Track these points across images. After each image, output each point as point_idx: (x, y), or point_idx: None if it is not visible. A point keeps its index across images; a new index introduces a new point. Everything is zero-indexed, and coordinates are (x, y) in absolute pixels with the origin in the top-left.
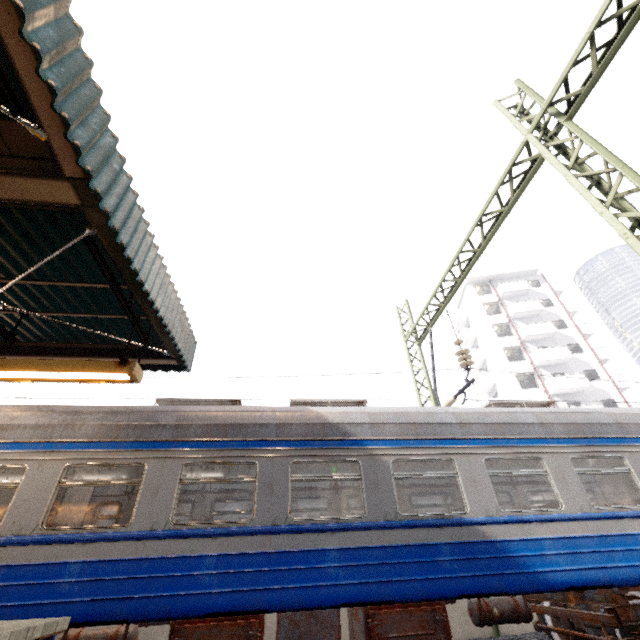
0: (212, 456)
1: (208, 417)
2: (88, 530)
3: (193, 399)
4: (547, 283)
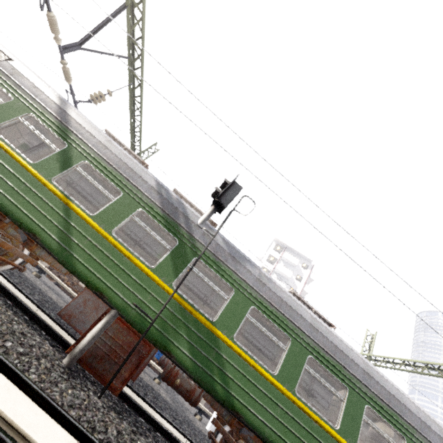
0: None
1: None
2: None
3: None
4: (310, 271)
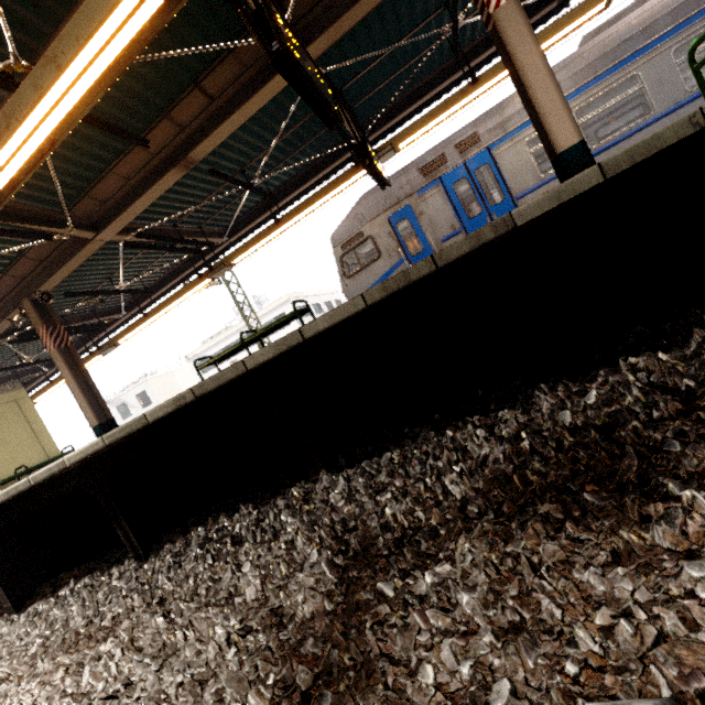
0: (696, 29)
1: (666, 5)
2: (625, 132)
3: (620, 12)
4: None
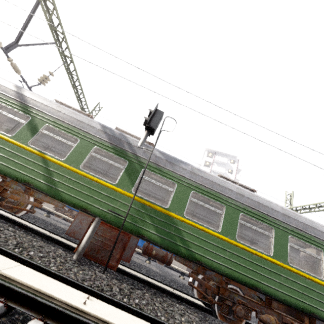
0: None
1: None
2: None
3: None
4: (237, 164)
